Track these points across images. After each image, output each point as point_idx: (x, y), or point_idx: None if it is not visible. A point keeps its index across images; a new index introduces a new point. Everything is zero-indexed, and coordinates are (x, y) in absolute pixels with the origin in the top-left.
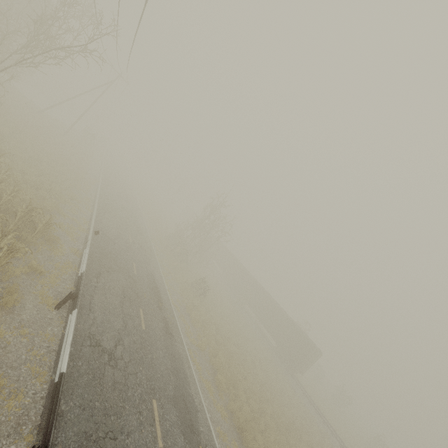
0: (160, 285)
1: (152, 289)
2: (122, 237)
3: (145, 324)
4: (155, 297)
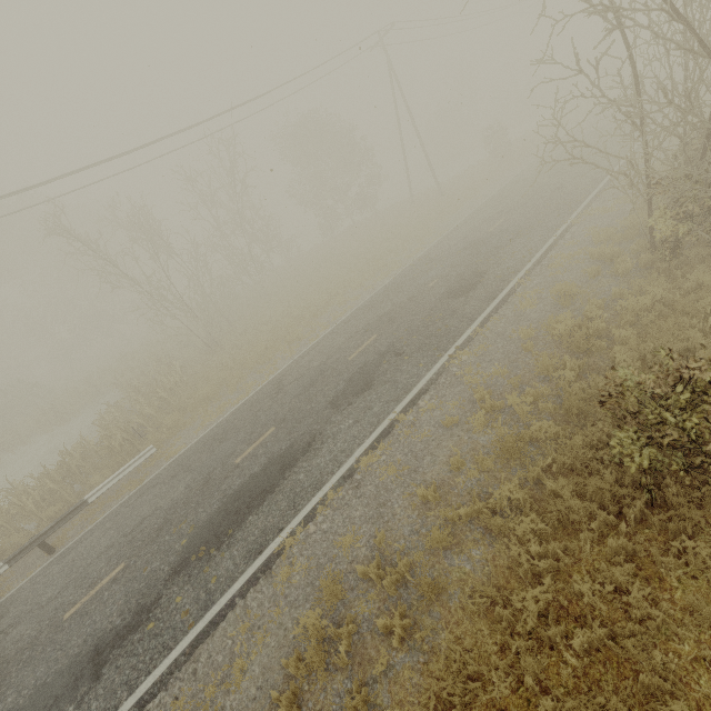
0: (300, 478)
1: (239, 499)
2: (327, 363)
3: (83, 607)
4: (213, 526)
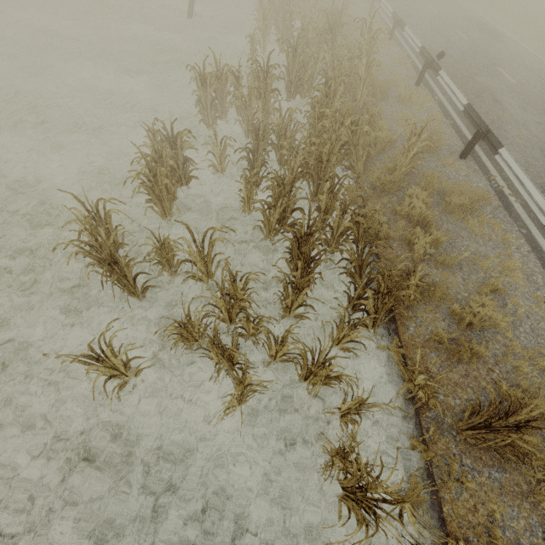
0: None
1: None
2: None
3: None
4: None
